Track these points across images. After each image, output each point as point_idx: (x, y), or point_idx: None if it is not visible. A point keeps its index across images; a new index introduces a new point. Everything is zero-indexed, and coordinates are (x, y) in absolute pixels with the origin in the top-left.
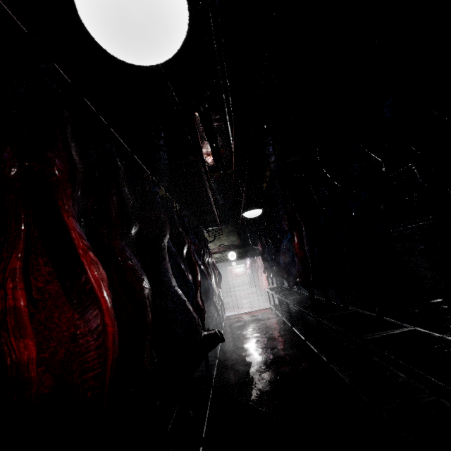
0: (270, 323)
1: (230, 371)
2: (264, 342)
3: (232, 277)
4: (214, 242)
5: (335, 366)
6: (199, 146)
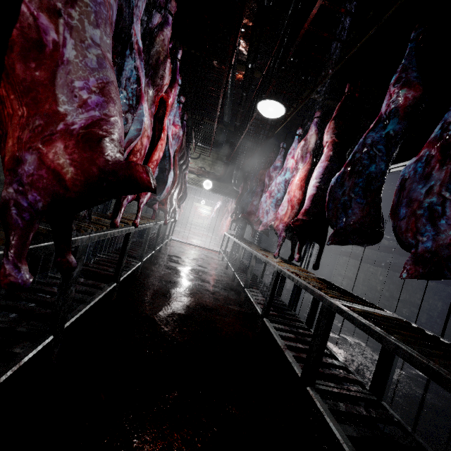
0: (213, 262)
1: (149, 280)
2: (199, 273)
3: (195, 215)
4: (197, 160)
5: (268, 321)
6: None
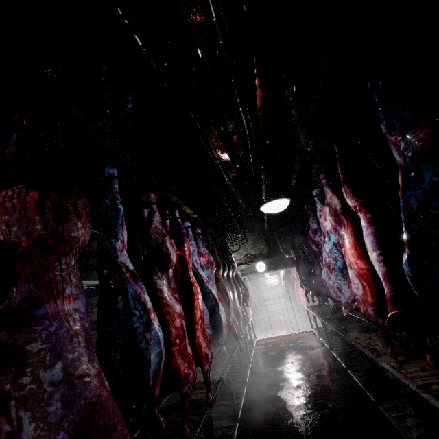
0: (314, 355)
1: None
2: (308, 392)
3: (266, 289)
4: (239, 251)
5: None
6: (195, 121)
